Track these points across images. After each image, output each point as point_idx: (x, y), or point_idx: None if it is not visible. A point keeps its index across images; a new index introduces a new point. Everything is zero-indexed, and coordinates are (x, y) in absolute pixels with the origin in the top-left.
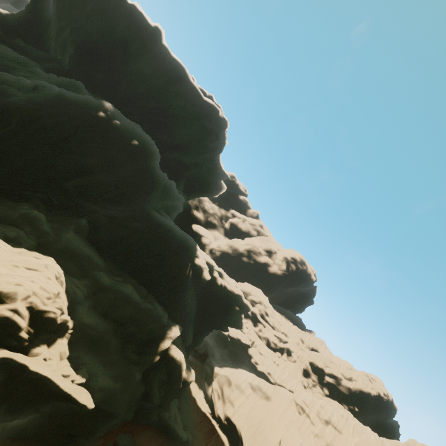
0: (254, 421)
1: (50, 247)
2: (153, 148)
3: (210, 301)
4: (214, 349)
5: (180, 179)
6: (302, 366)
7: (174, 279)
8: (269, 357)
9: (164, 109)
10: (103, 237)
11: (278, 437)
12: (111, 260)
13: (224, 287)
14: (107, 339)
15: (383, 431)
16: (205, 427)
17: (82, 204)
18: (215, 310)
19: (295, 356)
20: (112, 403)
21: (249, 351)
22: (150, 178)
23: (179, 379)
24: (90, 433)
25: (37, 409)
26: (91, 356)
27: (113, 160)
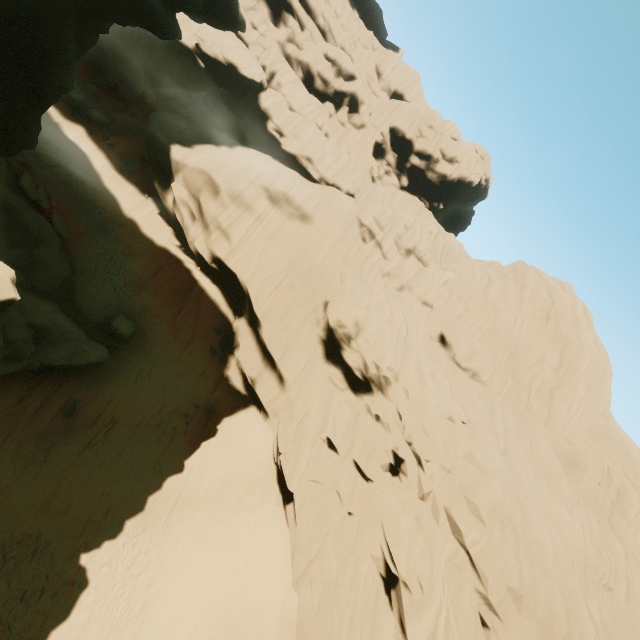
0: (274, 267)
1: None
2: None
3: None
4: (169, 89)
5: None
6: (376, 136)
7: None
8: (310, 117)
9: None
10: None
11: (322, 295)
12: None
13: None
14: None
15: (454, 222)
16: (168, 282)
17: None
18: None
19: (367, 114)
20: None
21: (263, 102)
22: None
23: None
24: None
25: None
26: None
27: None
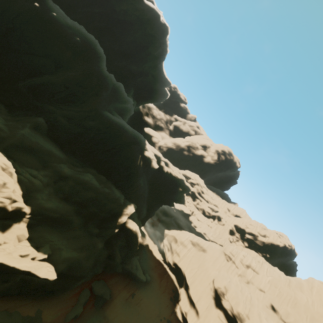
0: (194, 266)
1: (3, 142)
2: (97, 47)
3: (159, 184)
4: (164, 217)
5: (129, 86)
6: (229, 227)
7: (128, 169)
8: (204, 222)
9: (107, 14)
10: (62, 134)
11: (212, 277)
12: (72, 154)
13: (169, 174)
14: (70, 219)
15: (285, 268)
16: (159, 270)
17: (40, 106)
18: (163, 191)
19: (224, 221)
20: (77, 269)
21: (190, 218)
22: (97, 78)
23: (136, 244)
24: (64, 288)
25: (7, 280)
26: (54, 234)
27: (59, 60)
